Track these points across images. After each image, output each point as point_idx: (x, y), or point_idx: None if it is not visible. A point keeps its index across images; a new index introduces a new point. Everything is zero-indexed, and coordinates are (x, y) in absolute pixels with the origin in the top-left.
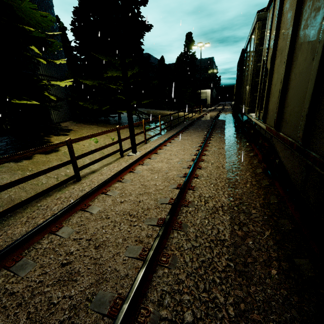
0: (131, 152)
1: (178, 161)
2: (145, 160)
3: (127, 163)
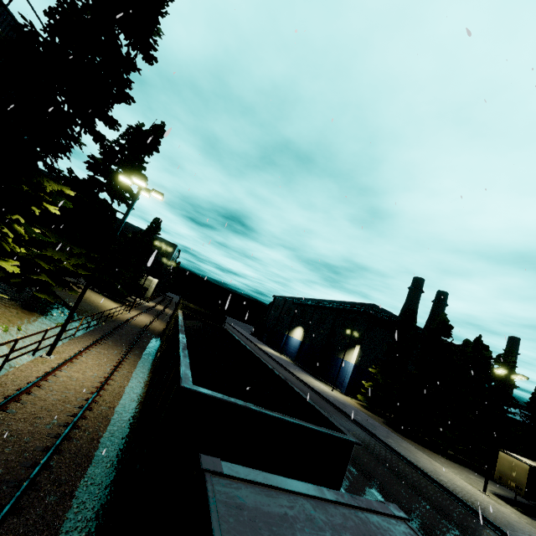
0: (45, 354)
1: (93, 375)
2: (63, 367)
3: (45, 365)
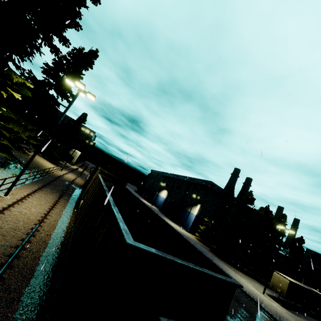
0: (3, 194)
1: (36, 211)
2: (15, 204)
3: (3, 202)
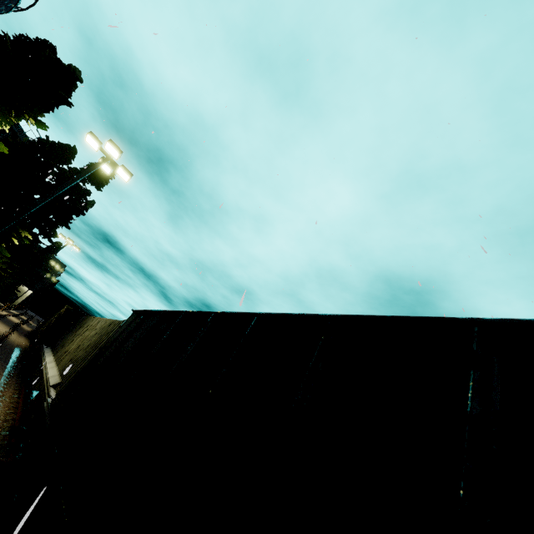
0: None
1: (2, 329)
2: None
3: None
